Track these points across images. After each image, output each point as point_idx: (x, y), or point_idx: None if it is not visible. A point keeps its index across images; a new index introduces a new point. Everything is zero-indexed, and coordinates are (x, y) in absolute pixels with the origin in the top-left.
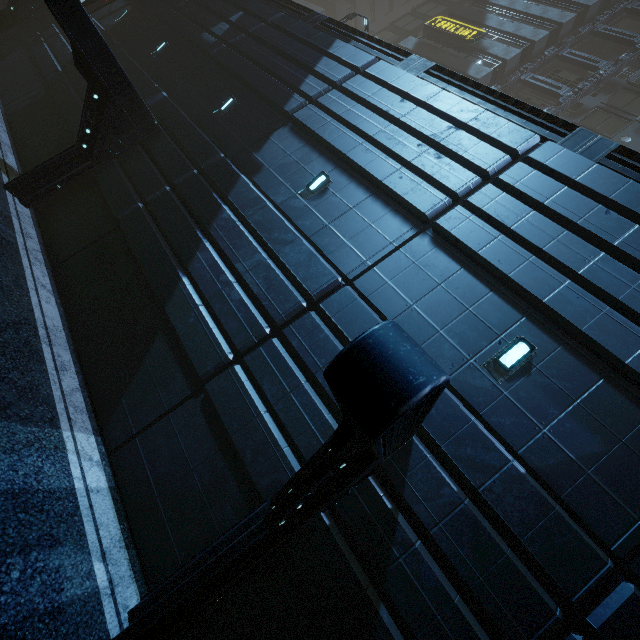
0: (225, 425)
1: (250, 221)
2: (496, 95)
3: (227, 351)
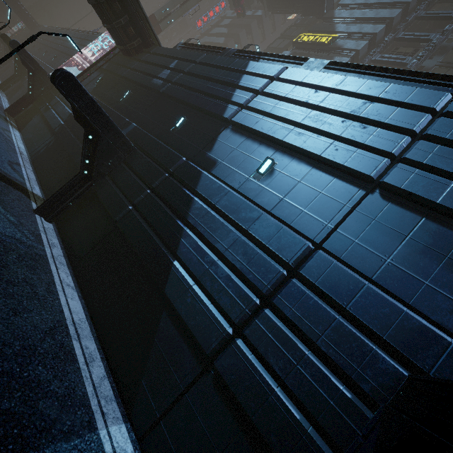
0: (242, 406)
1: (218, 206)
2: (390, 71)
3: (226, 326)
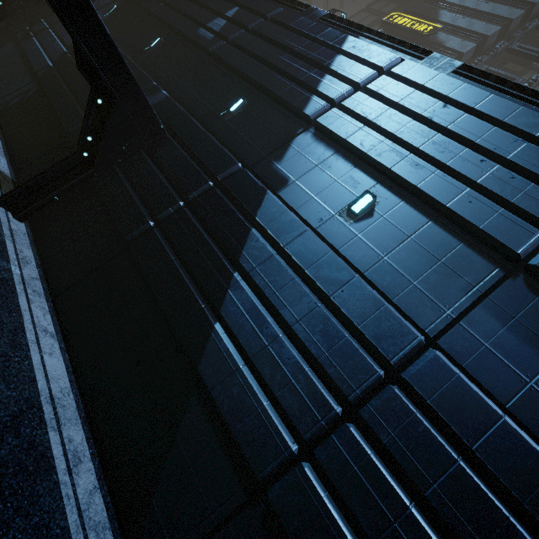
0: None
1: (289, 251)
2: None
3: (290, 442)
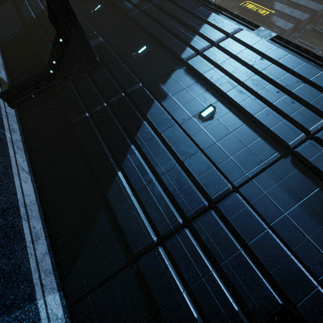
0: (155, 299)
1: (163, 135)
2: (321, 59)
3: (153, 235)
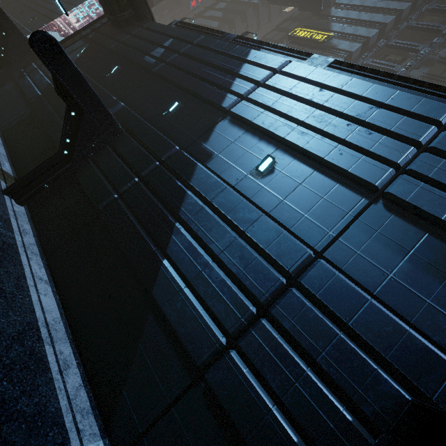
0: (236, 425)
1: (214, 203)
2: (395, 77)
3: (220, 336)
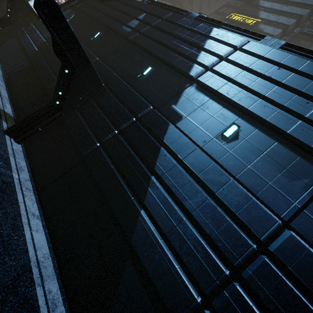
0: None
1: (186, 163)
2: None
3: (196, 295)
